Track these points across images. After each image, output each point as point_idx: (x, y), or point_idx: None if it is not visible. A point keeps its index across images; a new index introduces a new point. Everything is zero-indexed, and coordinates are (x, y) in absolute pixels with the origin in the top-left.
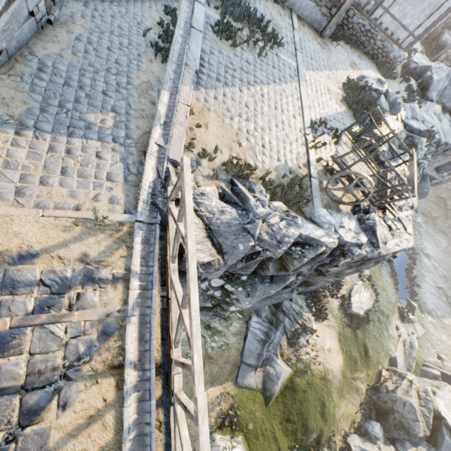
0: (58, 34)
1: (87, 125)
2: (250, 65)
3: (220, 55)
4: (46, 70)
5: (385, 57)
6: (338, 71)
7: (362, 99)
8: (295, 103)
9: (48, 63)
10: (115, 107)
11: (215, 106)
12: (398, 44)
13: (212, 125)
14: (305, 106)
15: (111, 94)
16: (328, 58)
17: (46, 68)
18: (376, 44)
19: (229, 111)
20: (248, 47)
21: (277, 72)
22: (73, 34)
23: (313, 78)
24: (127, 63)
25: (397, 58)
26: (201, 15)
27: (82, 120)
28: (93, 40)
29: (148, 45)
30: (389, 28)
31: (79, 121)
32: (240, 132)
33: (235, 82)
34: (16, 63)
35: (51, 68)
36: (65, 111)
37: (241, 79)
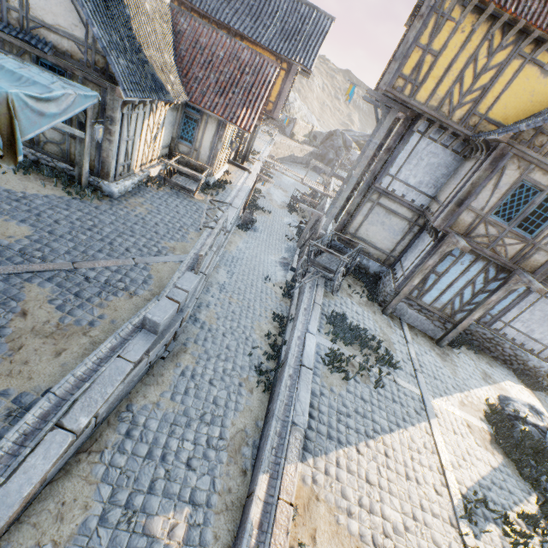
0: (166, 370)
1: (147, 546)
2: (366, 403)
3: (331, 394)
4: (134, 433)
5: (521, 364)
6: (471, 390)
7: (522, 444)
8: (431, 459)
9: (141, 418)
10: (195, 491)
11: (325, 489)
12: (534, 354)
13: (322, 532)
14: (446, 466)
15: (196, 464)
16: (453, 372)
17: (136, 428)
18: (505, 351)
19: (344, 496)
20: (361, 376)
21: (399, 407)
22: (180, 368)
23: (444, 408)
24: (226, 400)
25: (539, 367)
26: (312, 347)
27: (144, 534)
28: (197, 371)
29: (251, 366)
30: (516, 338)
31: (140, 537)
32: (363, 542)
33: (349, 435)
34: (107, 426)
35: (141, 427)
36: (130, 515)
37: (357, 429)
